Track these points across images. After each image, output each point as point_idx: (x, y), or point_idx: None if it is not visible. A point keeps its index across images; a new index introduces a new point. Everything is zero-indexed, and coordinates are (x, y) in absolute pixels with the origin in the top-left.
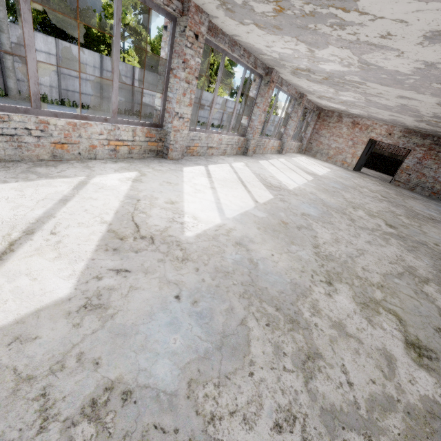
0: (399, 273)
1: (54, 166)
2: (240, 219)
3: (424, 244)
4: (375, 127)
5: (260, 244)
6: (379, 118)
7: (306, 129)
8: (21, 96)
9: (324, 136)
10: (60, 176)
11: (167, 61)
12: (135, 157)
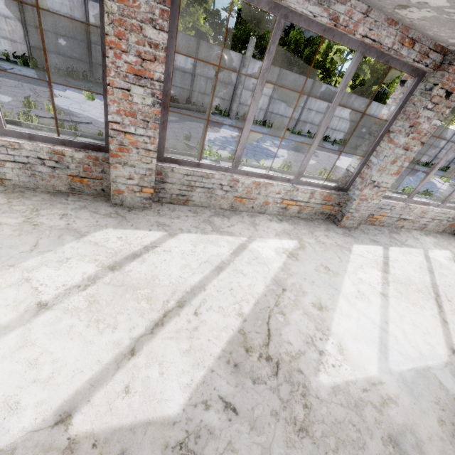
0: None
1: (228, 217)
2: (410, 382)
3: None
4: None
5: None
6: None
7: None
8: (236, 116)
9: None
10: (228, 233)
11: (386, 122)
12: (302, 217)
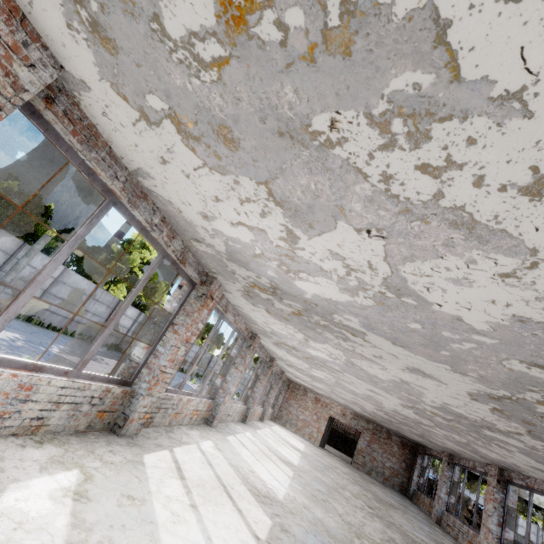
0: (387, 539)
1: (173, 432)
2: (292, 489)
3: (394, 524)
4: (332, 405)
5: (314, 509)
6: (336, 400)
7: (278, 397)
8: None
9: (293, 406)
10: (187, 442)
11: (233, 358)
12: (195, 423)
